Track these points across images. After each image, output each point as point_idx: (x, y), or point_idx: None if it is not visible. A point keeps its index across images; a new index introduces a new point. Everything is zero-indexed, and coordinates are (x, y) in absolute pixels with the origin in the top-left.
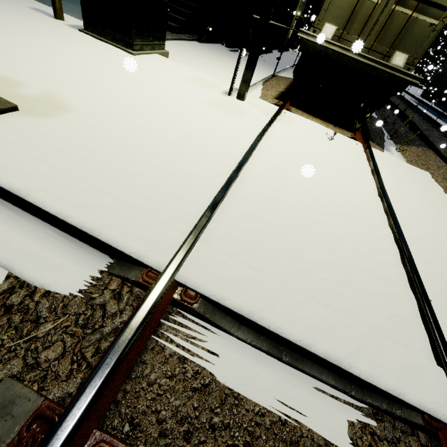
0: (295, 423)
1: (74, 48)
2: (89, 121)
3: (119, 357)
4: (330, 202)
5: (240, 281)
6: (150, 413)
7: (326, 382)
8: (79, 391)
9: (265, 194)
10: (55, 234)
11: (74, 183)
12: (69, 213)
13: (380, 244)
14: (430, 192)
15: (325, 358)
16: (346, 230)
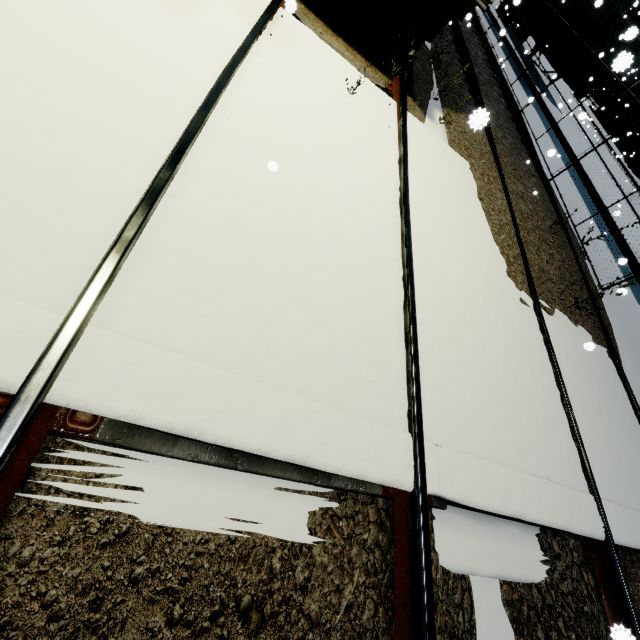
0: (247, 536)
1: None
2: None
3: None
4: (331, 221)
5: (171, 384)
6: (28, 601)
7: (290, 479)
8: None
9: (226, 211)
10: None
11: None
12: None
13: (385, 286)
14: (462, 196)
15: (288, 461)
16: (345, 269)
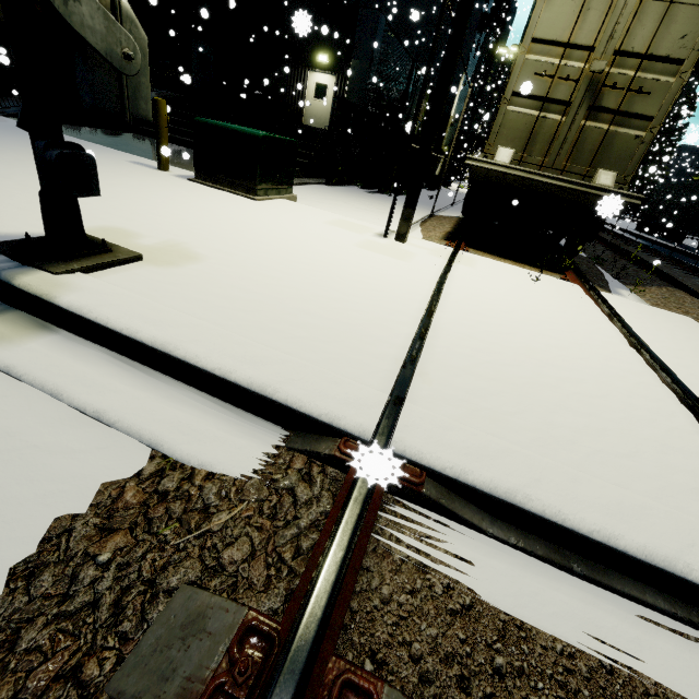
0: (628, 671)
1: (187, 197)
2: (226, 269)
3: (352, 537)
4: (565, 354)
5: (481, 448)
6: (397, 644)
7: (655, 606)
8: (313, 580)
9: (472, 345)
10: (207, 400)
11: (228, 334)
12: (232, 367)
13: (661, 406)
14: None
15: (645, 558)
16: (602, 387)
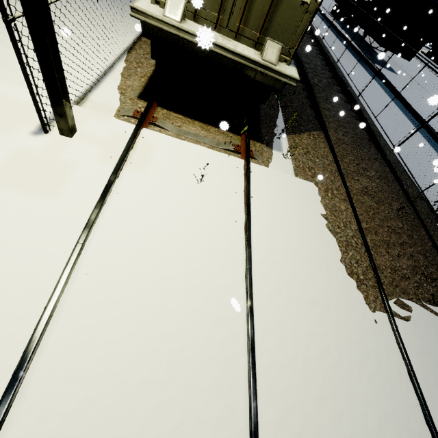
0: None
1: None
2: None
3: None
4: (174, 346)
5: None
6: None
7: None
8: None
9: (66, 406)
10: None
11: None
12: None
13: (229, 399)
14: (308, 227)
15: None
16: (186, 404)
